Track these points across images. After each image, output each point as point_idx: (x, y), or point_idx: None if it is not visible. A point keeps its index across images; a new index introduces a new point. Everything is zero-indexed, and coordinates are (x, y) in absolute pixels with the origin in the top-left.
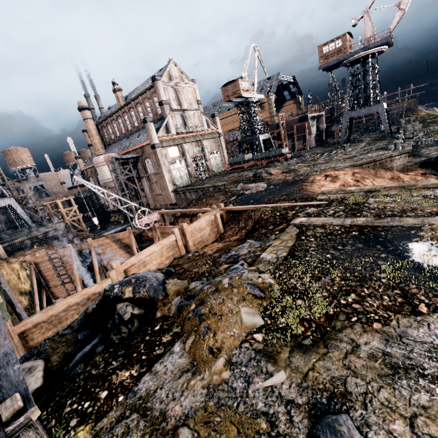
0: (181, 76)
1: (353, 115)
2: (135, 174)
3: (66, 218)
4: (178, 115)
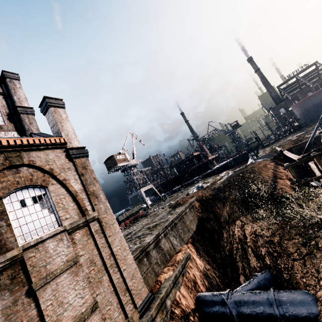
0: None
1: (144, 189)
2: None
3: None
4: None
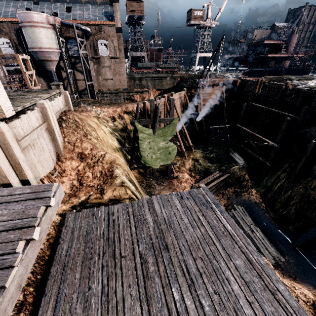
0: None
1: (201, 55)
2: (88, 52)
3: (30, 85)
4: None
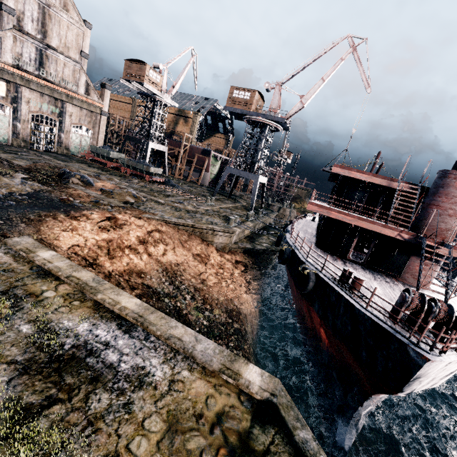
0: (66, 3)
1: (234, 172)
2: None
3: None
4: (31, 44)
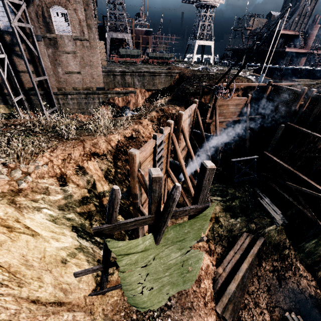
0: None
1: (201, 43)
2: (32, 26)
3: None
4: None
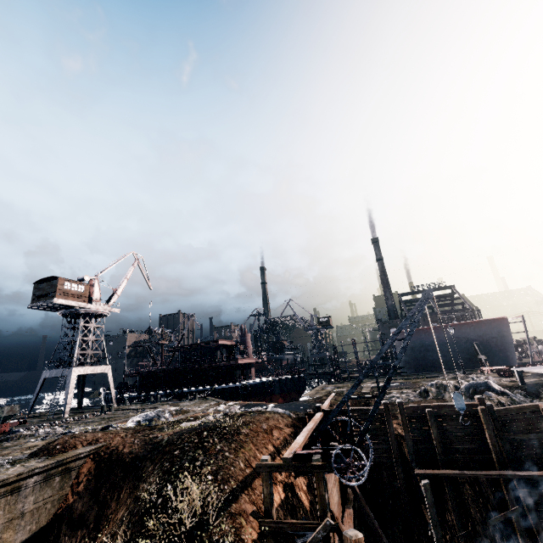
0: None
1: (84, 371)
2: None
3: None
4: None
